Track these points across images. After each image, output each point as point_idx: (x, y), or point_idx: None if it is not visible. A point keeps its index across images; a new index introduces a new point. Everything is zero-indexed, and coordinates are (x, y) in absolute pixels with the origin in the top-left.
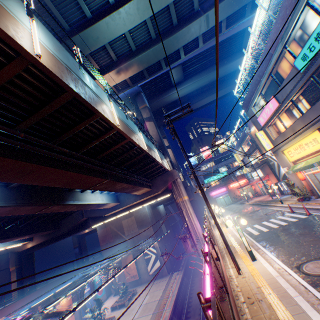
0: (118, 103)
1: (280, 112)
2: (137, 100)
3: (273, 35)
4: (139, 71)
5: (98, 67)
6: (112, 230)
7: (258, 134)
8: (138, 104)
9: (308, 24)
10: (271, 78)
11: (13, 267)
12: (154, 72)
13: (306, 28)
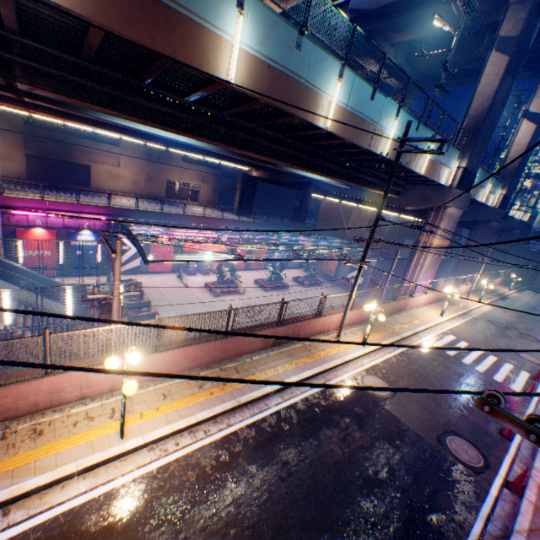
0: (362, 73)
1: None
2: None
3: None
4: None
5: None
6: (337, 209)
7: None
8: None
9: None
10: None
11: (239, 185)
12: None
13: None
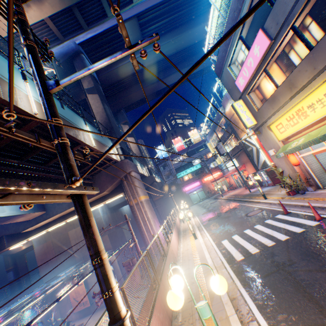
0: None
1: (270, 58)
2: (76, 63)
3: None
4: (64, 7)
5: None
6: (55, 245)
7: (236, 105)
8: (77, 70)
9: None
10: None
11: None
12: (96, 20)
13: None
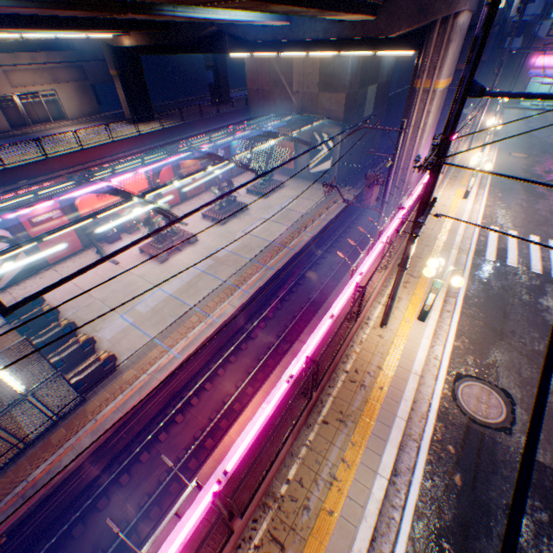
0: None
1: None
2: None
3: None
4: None
5: None
6: (270, 68)
7: None
8: None
9: None
10: None
11: (113, 72)
12: None
13: None
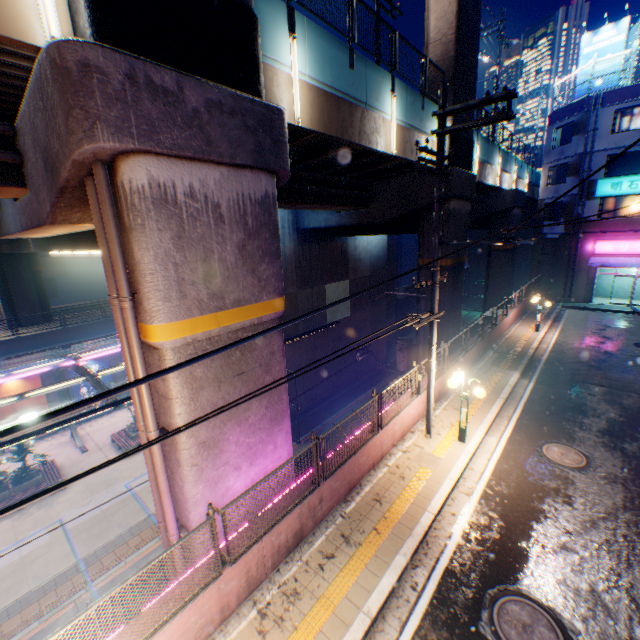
0: None
1: None
2: None
3: None
4: None
5: None
6: None
7: None
8: None
9: None
10: None
11: None
12: None
13: None
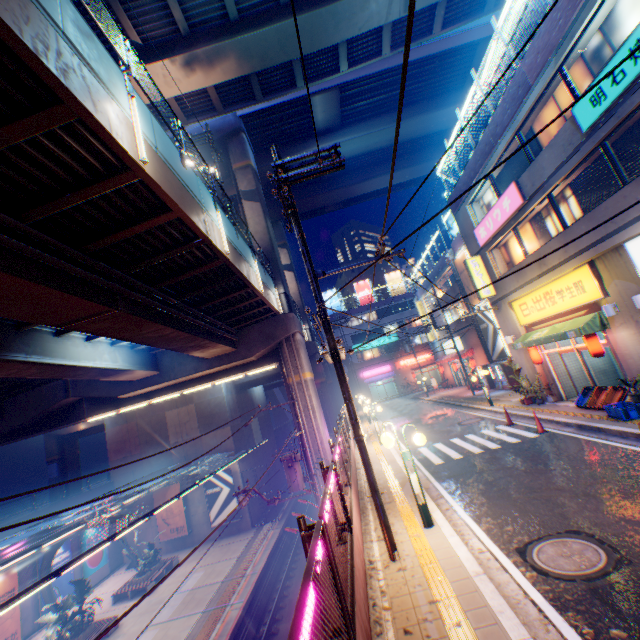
0: (159, 113)
1: (522, 219)
2: (231, 147)
3: (543, 37)
4: (241, 75)
5: (139, 39)
6: (141, 429)
7: (470, 263)
8: (232, 158)
9: (620, 21)
10: (519, 141)
11: None
12: (277, 89)
13: (614, 30)
